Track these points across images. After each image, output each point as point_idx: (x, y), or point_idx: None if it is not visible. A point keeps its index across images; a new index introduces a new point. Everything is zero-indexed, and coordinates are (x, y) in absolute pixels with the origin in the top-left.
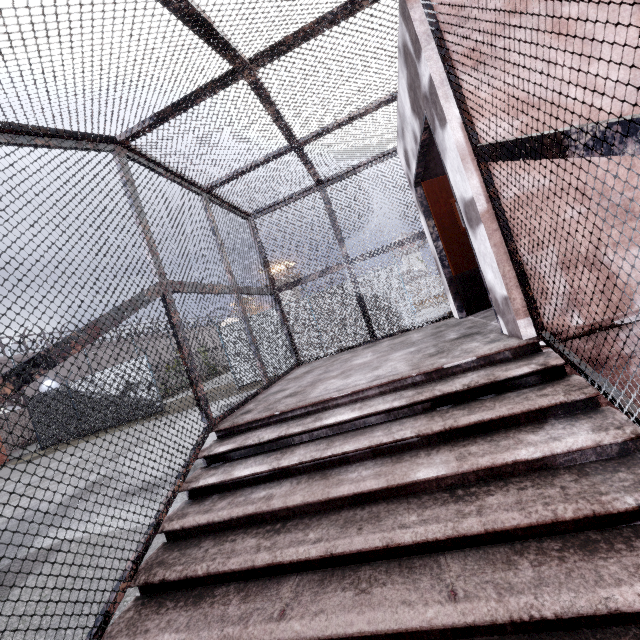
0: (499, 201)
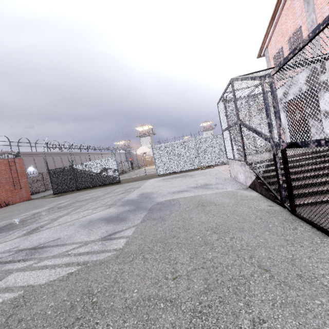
0: None
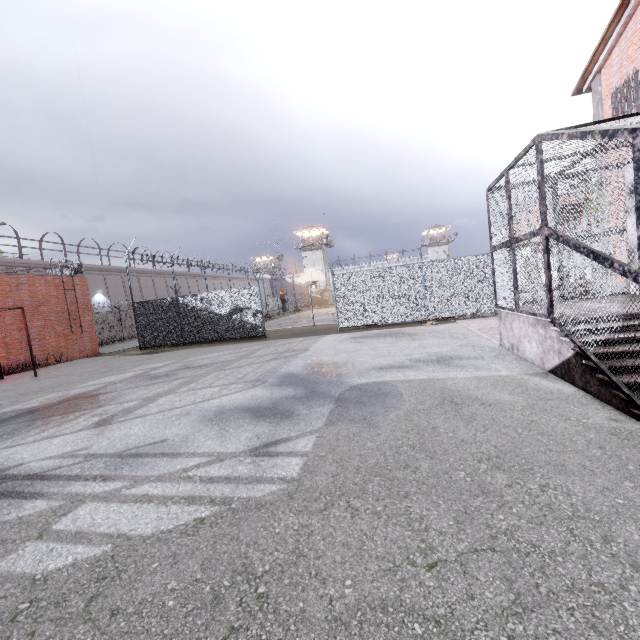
0: None
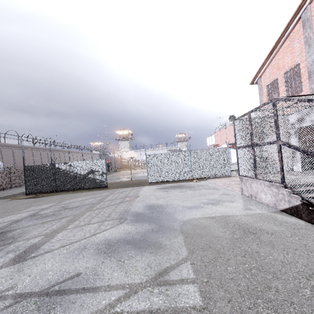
0: None
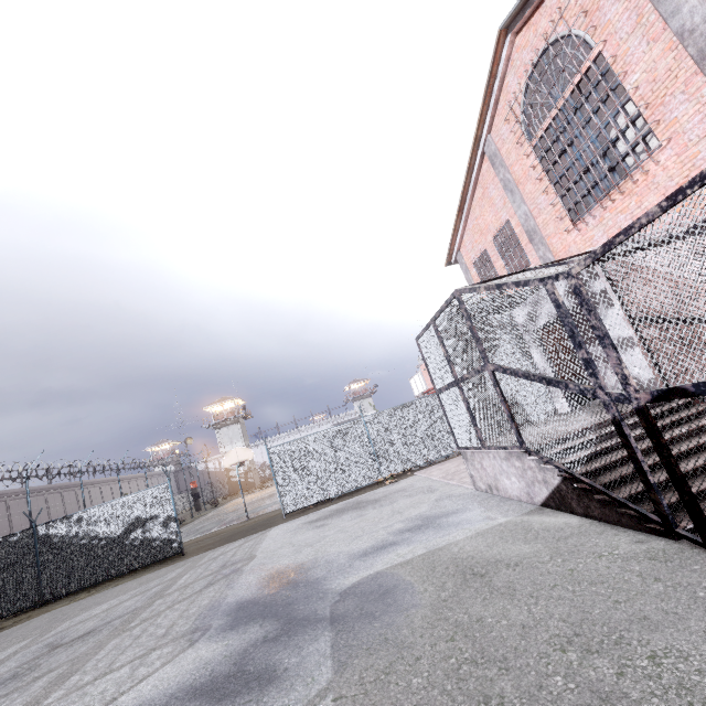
0: (644, 338)
